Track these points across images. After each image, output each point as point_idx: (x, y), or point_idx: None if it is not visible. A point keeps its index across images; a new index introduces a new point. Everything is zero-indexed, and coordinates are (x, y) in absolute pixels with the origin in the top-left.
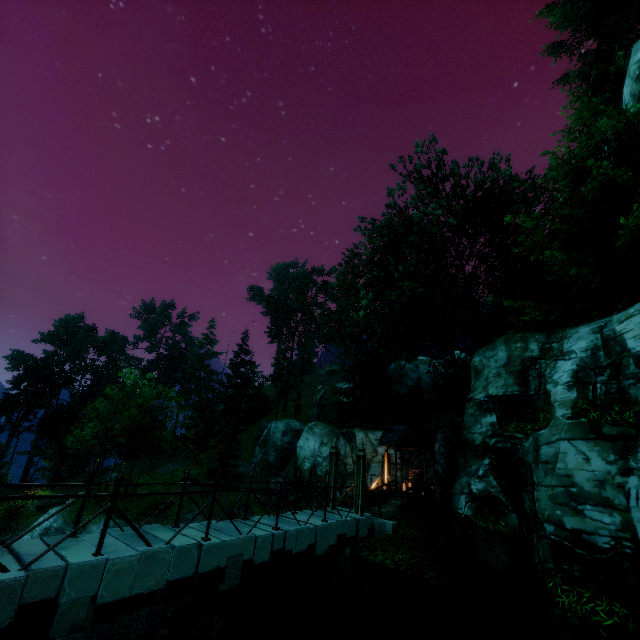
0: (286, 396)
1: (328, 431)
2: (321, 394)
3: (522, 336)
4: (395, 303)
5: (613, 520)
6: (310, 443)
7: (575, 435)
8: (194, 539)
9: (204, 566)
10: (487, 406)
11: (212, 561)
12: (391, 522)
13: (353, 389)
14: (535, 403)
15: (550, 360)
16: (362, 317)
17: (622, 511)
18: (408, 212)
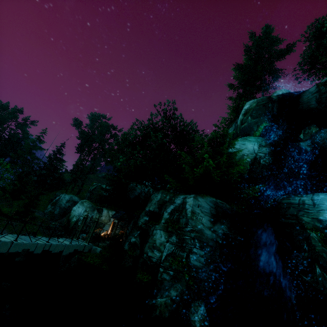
0: (75, 183)
1: (91, 206)
2: (94, 187)
3: (167, 193)
4: (134, 163)
5: (159, 254)
6: (79, 209)
7: (162, 229)
8: (10, 240)
9: (12, 250)
10: (147, 213)
11: (16, 249)
12: (100, 249)
13: (109, 190)
14: (160, 216)
15: (170, 203)
16: (118, 165)
17: (162, 252)
18: (156, 126)
